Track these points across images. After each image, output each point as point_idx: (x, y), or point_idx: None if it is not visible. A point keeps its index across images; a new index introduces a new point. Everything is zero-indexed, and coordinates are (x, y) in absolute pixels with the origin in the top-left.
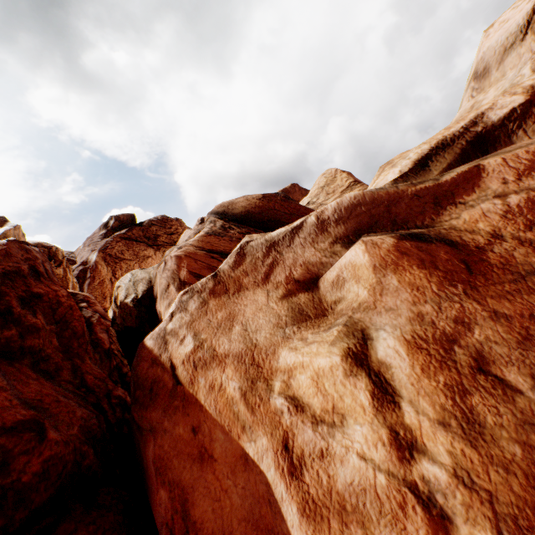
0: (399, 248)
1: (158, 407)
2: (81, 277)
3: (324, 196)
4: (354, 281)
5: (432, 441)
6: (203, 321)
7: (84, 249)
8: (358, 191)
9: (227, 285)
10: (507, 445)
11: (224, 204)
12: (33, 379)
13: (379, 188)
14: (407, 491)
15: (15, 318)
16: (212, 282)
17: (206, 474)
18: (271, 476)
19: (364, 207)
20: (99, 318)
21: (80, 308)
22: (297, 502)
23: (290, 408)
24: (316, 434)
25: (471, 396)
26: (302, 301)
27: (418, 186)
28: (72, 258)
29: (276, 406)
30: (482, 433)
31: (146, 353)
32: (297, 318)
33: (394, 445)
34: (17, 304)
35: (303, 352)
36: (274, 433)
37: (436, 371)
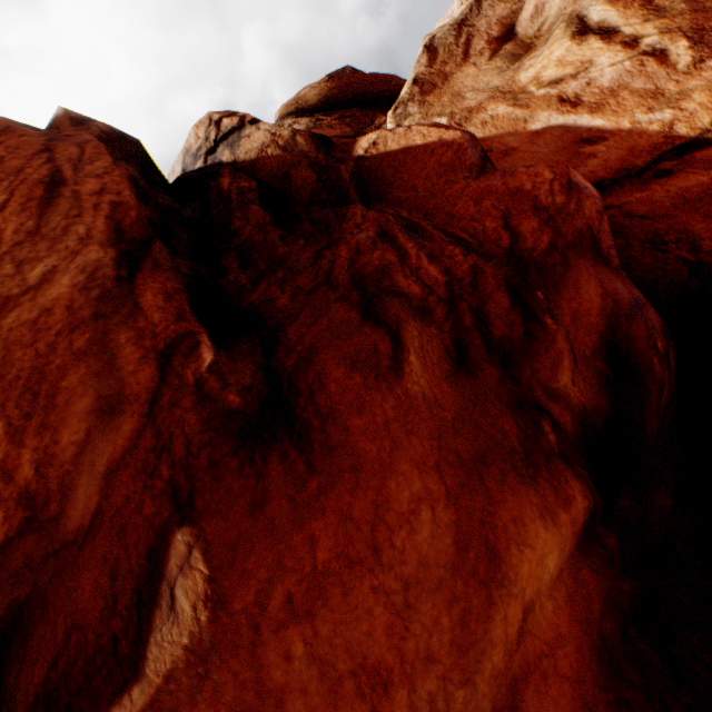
0: None
1: None
2: None
3: None
4: None
5: (644, 31)
6: (435, 109)
7: None
8: None
9: (432, 82)
10: (678, 8)
11: (289, 103)
12: None
13: None
14: (641, 58)
15: None
16: (416, 88)
17: (517, 156)
18: (561, 121)
19: None
20: None
21: None
22: (585, 113)
23: (552, 88)
24: (578, 81)
25: (653, 2)
26: (509, 50)
27: None
28: None
29: (541, 95)
30: (665, 12)
31: None
32: (513, 61)
33: (626, 48)
34: None
35: (538, 62)
36: (549, 105)
37: (631, 4)
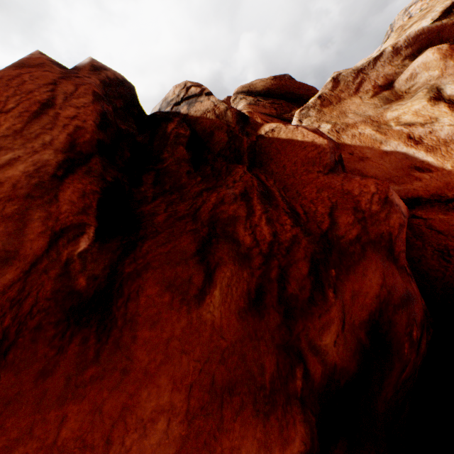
0: (451, 48)
1: None
2: None
3: None
4: (425, 71)
5: None
6: (326, 117)
7: None
8: (419, 28)
9: (330, 100)
10: None
11: (245, 86)
12: None
13: (431, 24)
14: None
15: None
16: (319, 101)
17: (368, 163)
18: (404, 150)
19: (423, 36)
20: None
21: None
22: (422, 150)
23: (405, 127)
24: (424, 128)
25: None
26: (385, 95)
27: (453, 20)
28: None
29: (397, 129)
30: None
31: None
32: (386, 103)
33: None
34: None
35: (401, 109)
36: (400, 137)
37: None
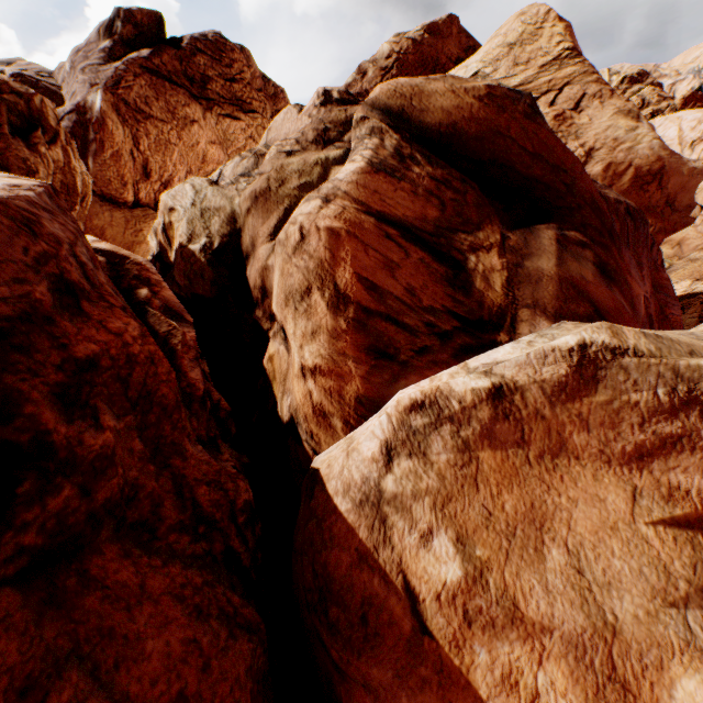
0: None
1: (383, 662)
2: (78, 135)
3: (509, 66)
4: None
5: None
6: (472, 507)
7: (76, 77)
8: None
9: (527, 431)
10: None
11: (402, 89)
12: (138, 607)
13: None
14: None
15: (61, 459)
16: (489, 408)
17: None
18: None
19: None
20: (184, 336)
21: (142, 307)
22: None
23: None
24: None
25: None
26: None
27: None
28: (53, 89)
29: None
30: None
31: (342, 530)
32: None
33: None
34: (55, 417)
35: None
36: None
37: None
